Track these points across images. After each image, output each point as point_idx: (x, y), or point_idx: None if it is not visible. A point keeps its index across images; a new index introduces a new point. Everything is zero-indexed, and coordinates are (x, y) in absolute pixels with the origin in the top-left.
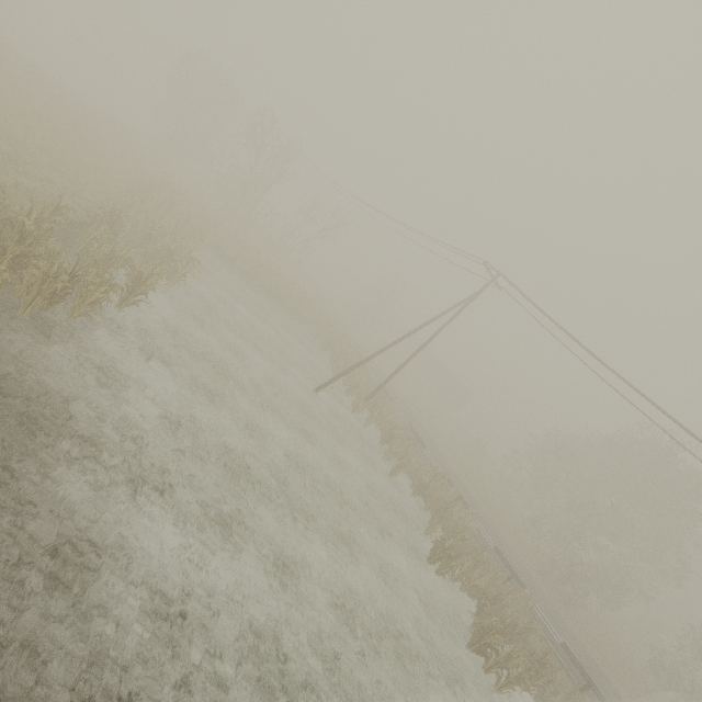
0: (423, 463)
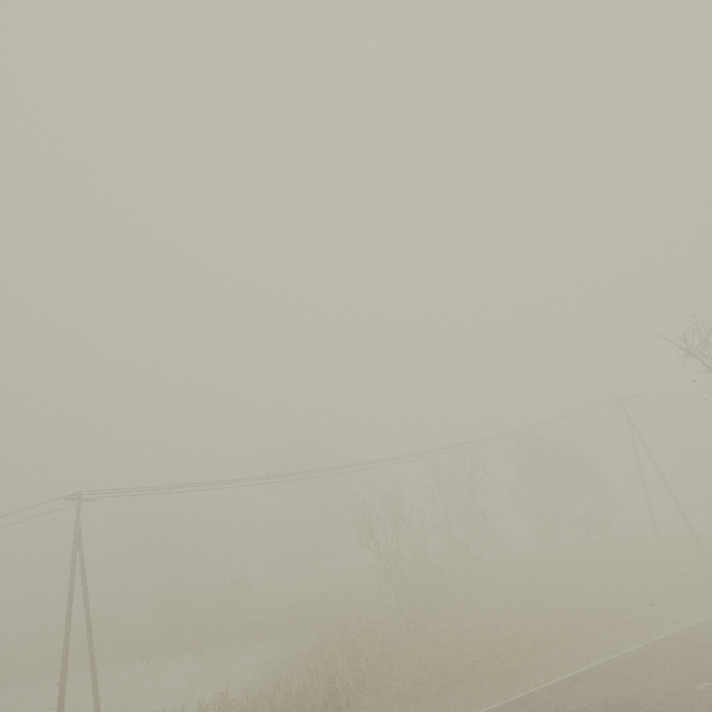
0: None
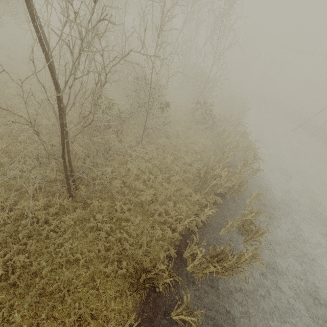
0: None
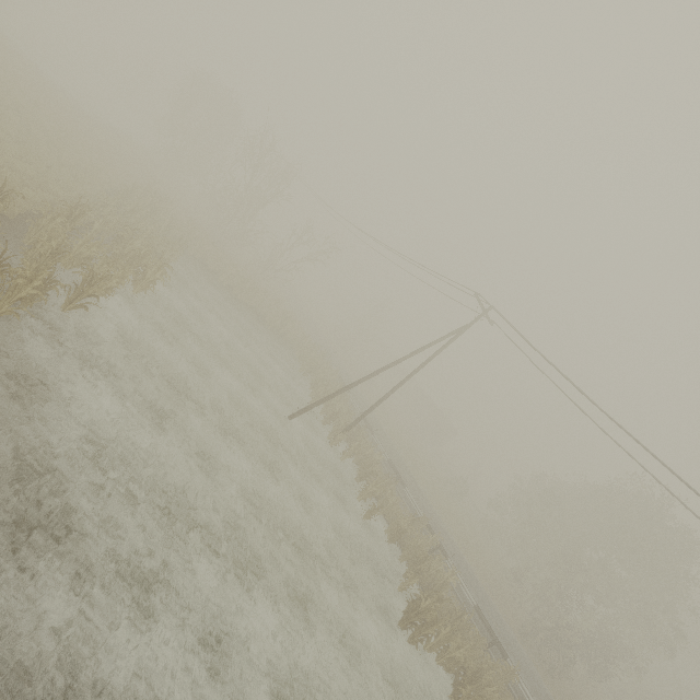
0: (402, 504)
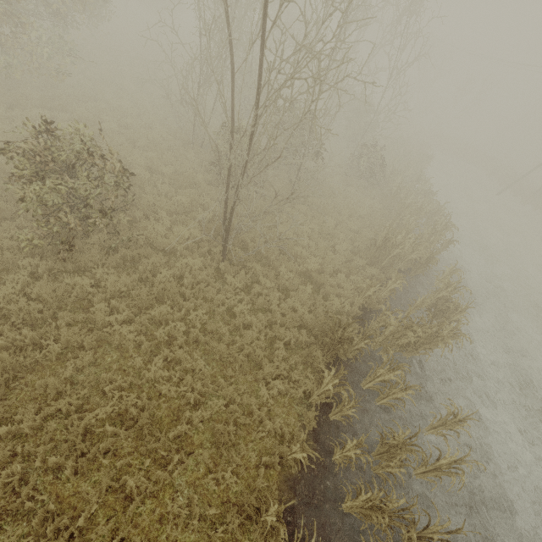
0: None
